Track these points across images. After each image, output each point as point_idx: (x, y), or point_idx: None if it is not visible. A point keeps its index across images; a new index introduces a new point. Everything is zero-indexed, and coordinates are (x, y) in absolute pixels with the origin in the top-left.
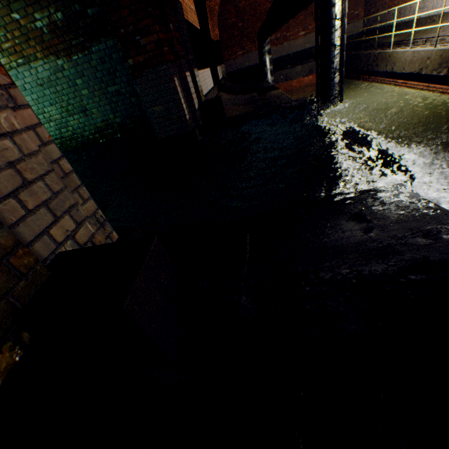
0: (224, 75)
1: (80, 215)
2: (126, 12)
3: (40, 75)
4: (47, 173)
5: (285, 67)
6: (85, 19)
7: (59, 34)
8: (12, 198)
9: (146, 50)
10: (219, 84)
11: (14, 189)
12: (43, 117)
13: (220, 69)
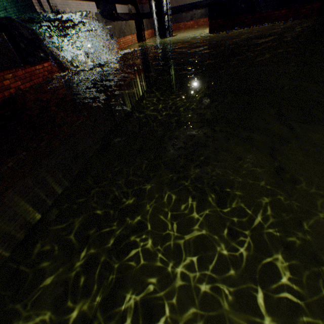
0: (129, 12)
1: None
2: None
3: None
4: None
5: (178, 13)
6: None
7: None
8: None
9: None
10: (105, 13)
11: None
12: None
13: (126, 7)
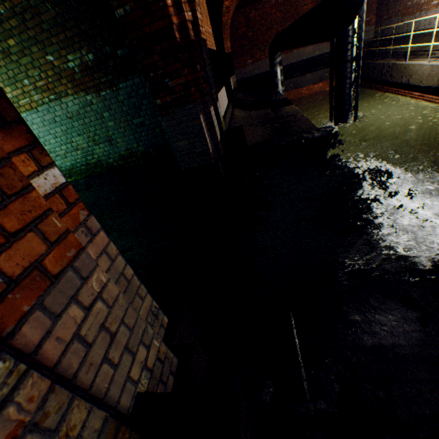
0: (235, 85)
1: (149, 336)
2: (157, 57)
3: (70, 109)
4: (125, 312)
5: (295, 75)
6: (115, 60)
7: (90, 73)
8: (104, 363)
9: (174, 91)
10: (233, 100)
11: (105, 352)
12: (70, 146)
13: (231, 80)
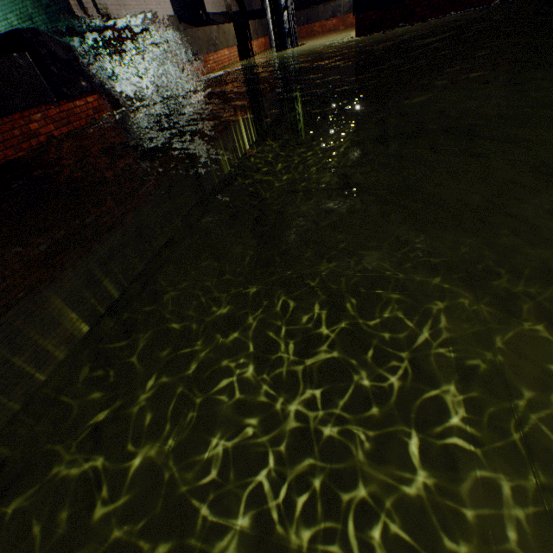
0: (228, 10)
1: None
2: None
3: None
4: None
5: (311, 7)
6: None
7: None
8: None
9: None
10: (186, 15)
11: None
12: (8, 23)
13: (221, 3)
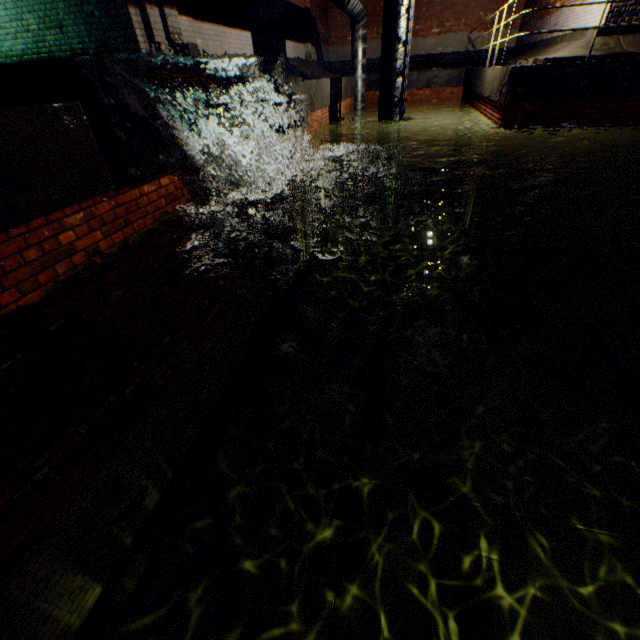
0: (307, 58)
1: None
2: None
3: None
4: None
5: None
6: None
7: None
8: None
9: None
10: (267, 57)
11: None
12: (22, 25)
13: (301, 48)
